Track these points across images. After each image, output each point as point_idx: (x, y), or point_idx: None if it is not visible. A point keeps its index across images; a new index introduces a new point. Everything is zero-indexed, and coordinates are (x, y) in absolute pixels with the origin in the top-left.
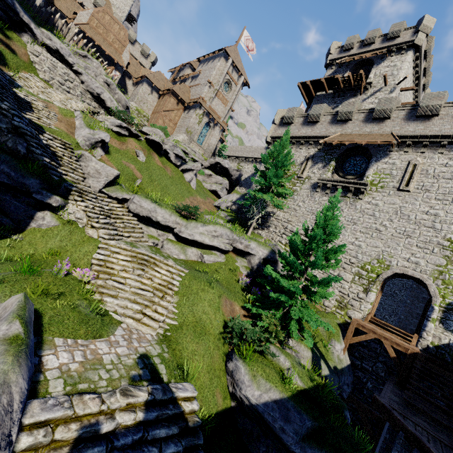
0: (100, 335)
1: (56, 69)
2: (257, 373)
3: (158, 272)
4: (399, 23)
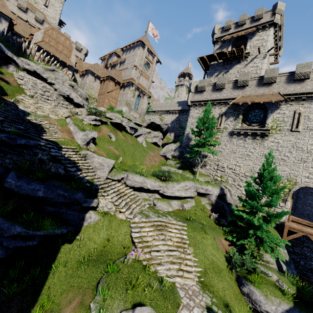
0: (178, 304)
1: (37, 85)
2: (267, 293)
3: (170, 232)
4: (261, 9)
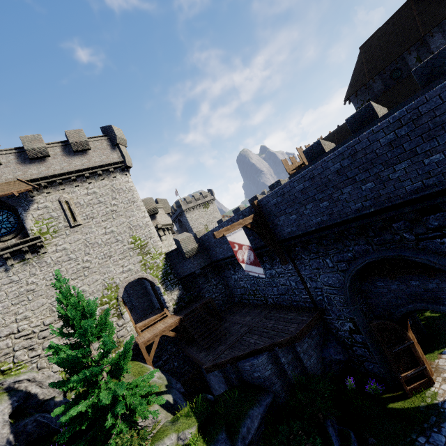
0: None
1: None
2: None
3: None
4: None
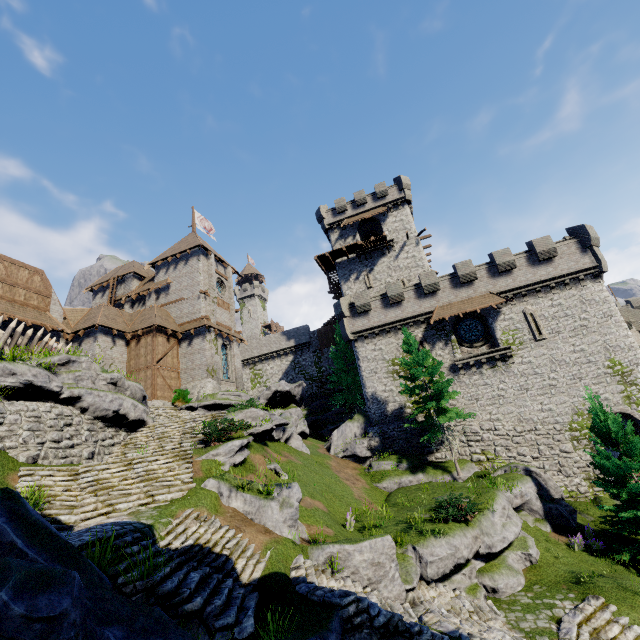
0: None
1: (42, 421)
2: None
3: (613, 638)
4: (381, 184)
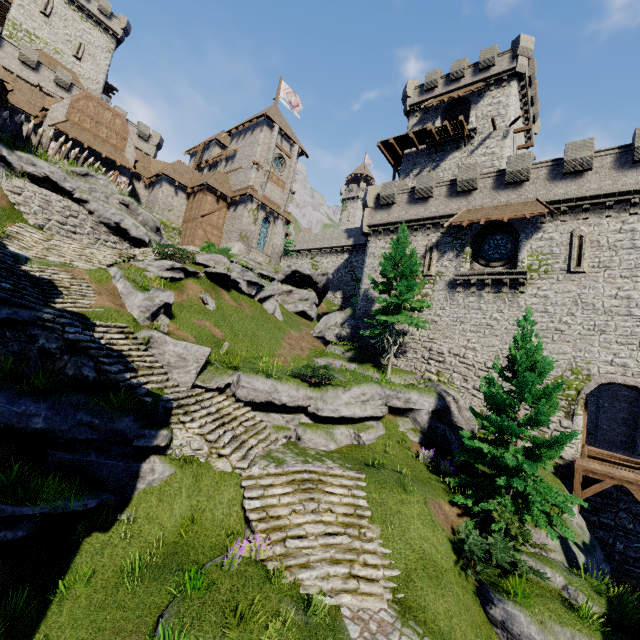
0: None
1: (51, 205)
2: (544, 616)
3: (331, 493)
4: (490, 49)
